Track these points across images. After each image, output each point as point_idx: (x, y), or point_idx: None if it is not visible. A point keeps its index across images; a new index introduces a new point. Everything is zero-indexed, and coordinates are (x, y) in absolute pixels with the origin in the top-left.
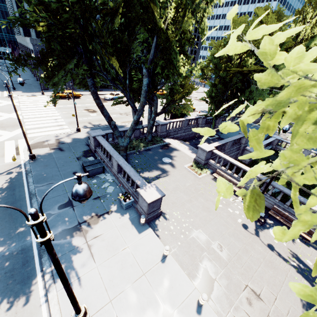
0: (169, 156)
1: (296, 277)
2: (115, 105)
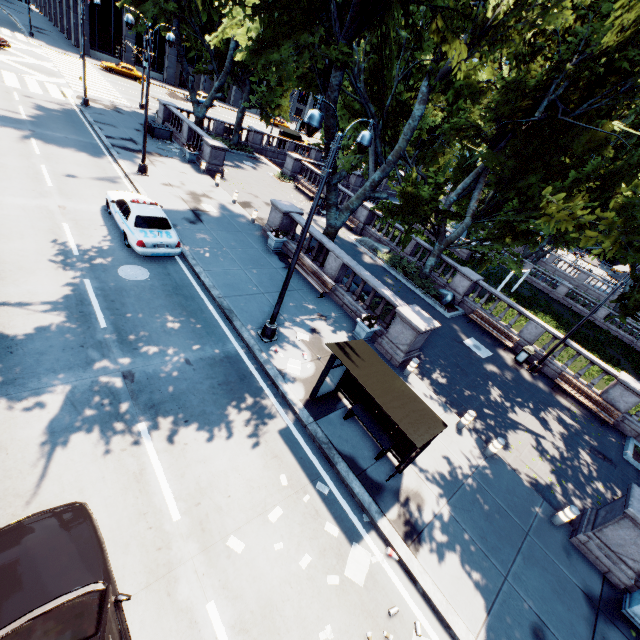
0: (254, 164)
1: (321, 230)
2: (197, 73)
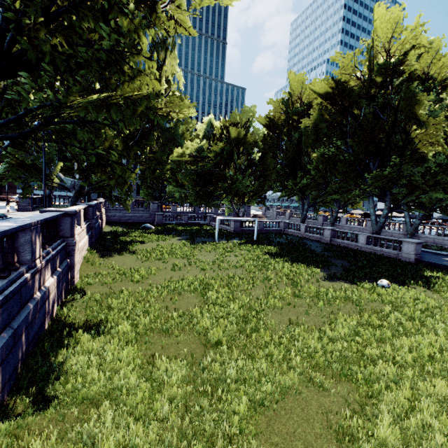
0: None
1: None
2: None
